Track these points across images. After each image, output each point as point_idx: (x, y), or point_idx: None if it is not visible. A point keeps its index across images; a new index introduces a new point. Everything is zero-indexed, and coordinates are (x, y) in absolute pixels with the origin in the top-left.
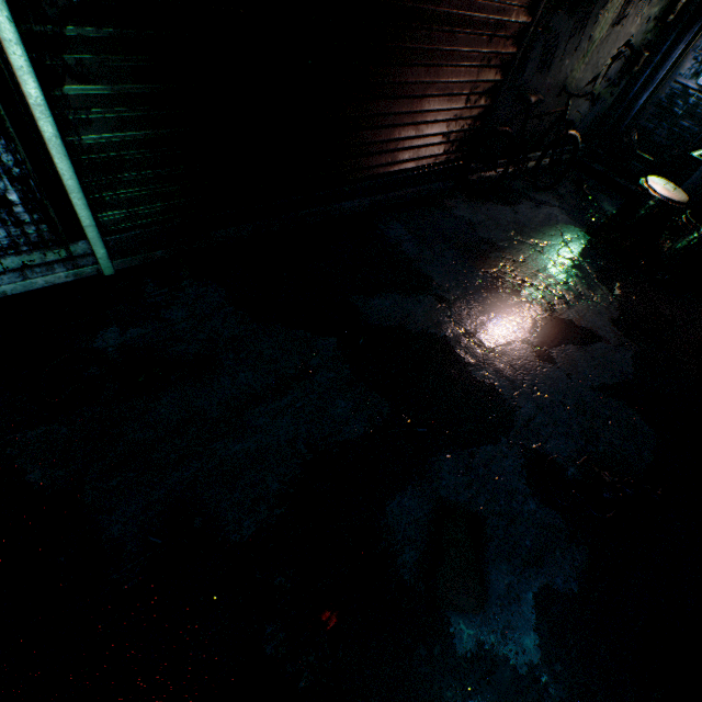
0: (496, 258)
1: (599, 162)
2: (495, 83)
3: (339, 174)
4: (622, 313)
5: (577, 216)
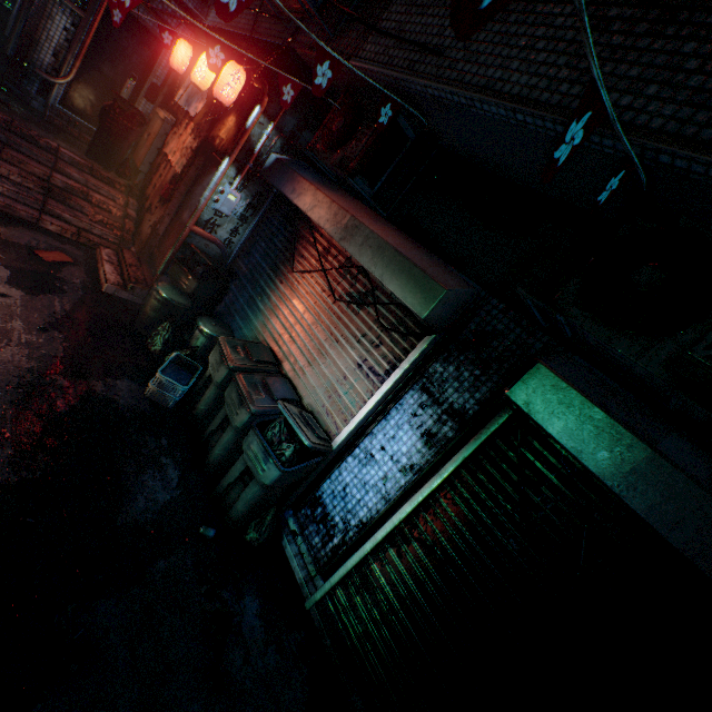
0: None
1: None
2: None
3: None
4: None
5: None
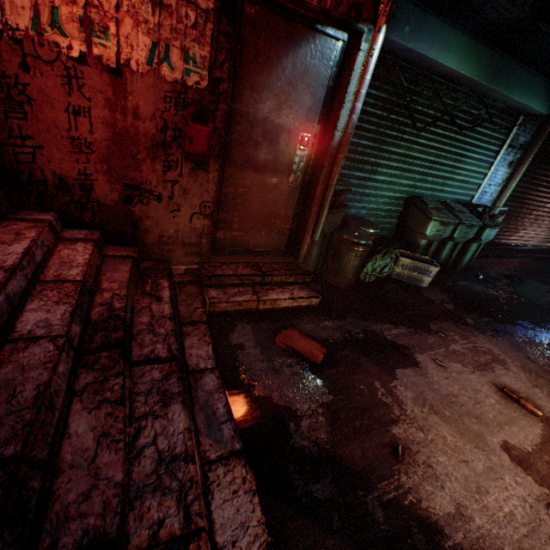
0: None
1: None
2: None
3: (523, 243)
4: None
5: None
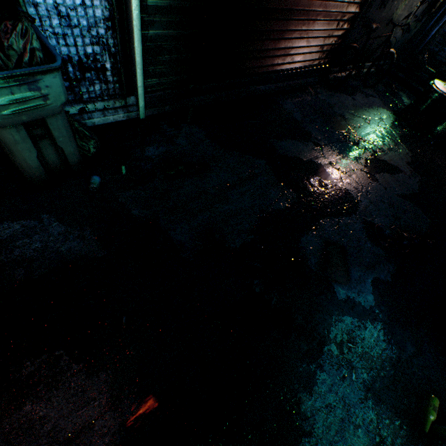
0: (344, 125)
1: (402, 72)
2: (354, 14)
3: (262, 67)
4: (413, 159)
5: (388, 104)
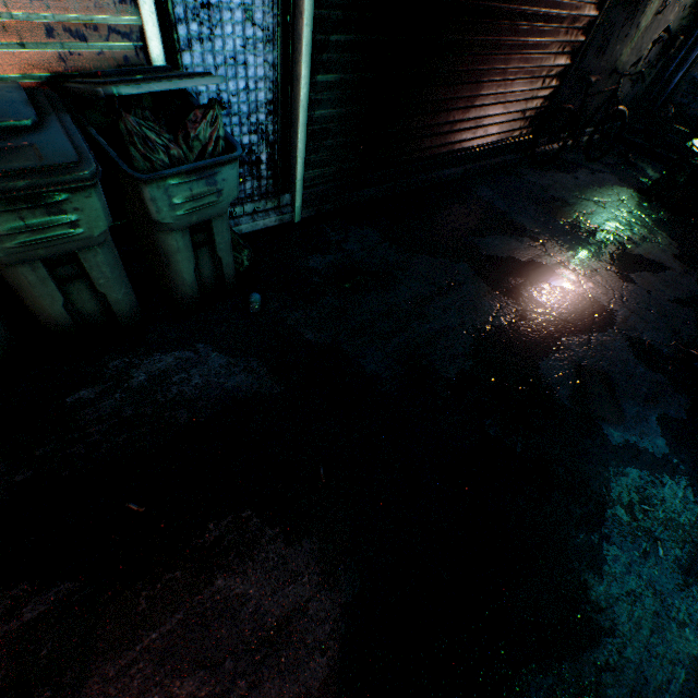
0: (569, 211)
1: (638, 137)
2: (564, 67)
3: (447, 145)
4: (681, 251)
5: (627, 180)
